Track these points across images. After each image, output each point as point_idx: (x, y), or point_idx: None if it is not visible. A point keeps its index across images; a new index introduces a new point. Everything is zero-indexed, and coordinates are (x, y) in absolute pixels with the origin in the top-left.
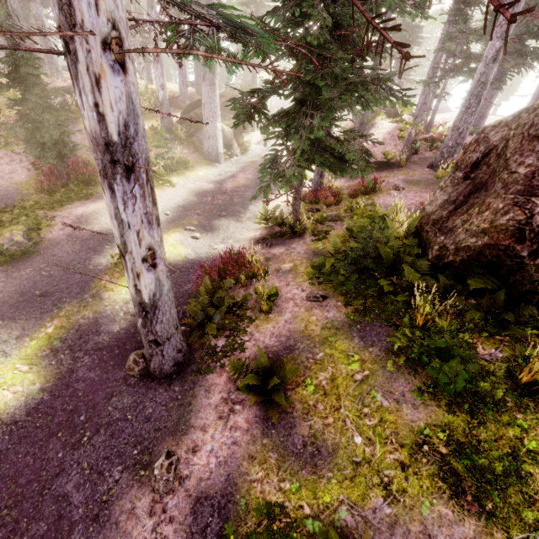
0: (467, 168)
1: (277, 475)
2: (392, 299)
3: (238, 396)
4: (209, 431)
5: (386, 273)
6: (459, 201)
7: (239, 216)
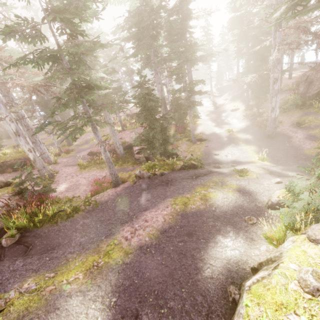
0: (304, 81)
1: (314, 130)
2: (306, 108)
3: (294, 130)
4: (296, 134)
5: (300, 106)
6: (307, 87)
7: (231, 121)
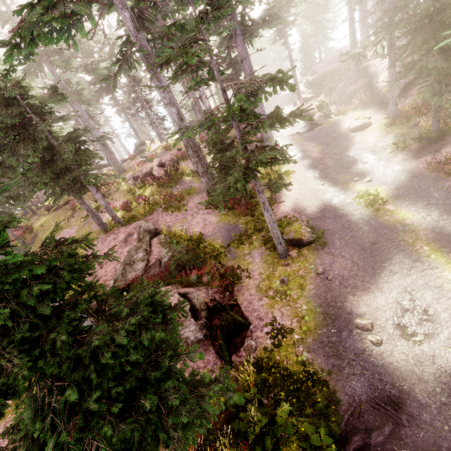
0: None
1: None
2: None
3: None
4: None
5: None
6: None
7: (359, 161)
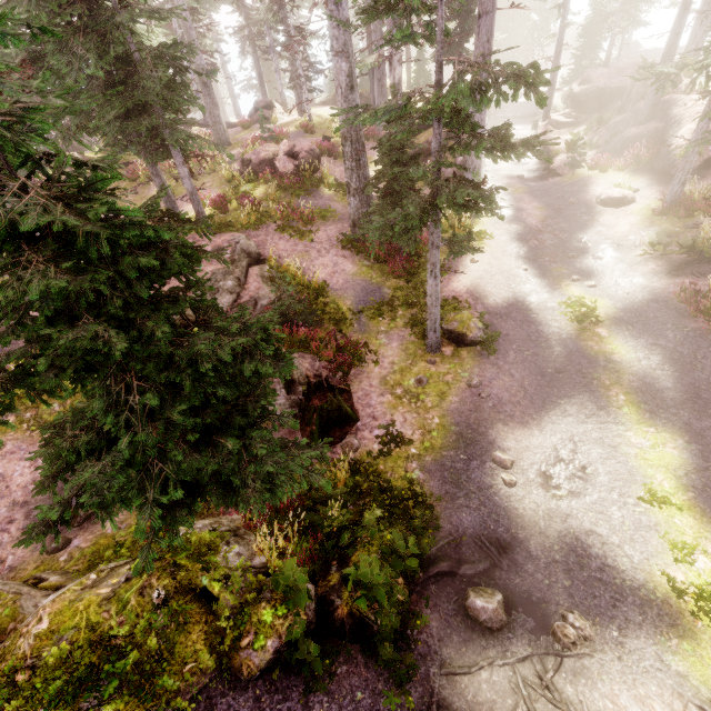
0: None
1: None
2: None
3: None
4: None
5: None
6: None
7: (591, 253)
